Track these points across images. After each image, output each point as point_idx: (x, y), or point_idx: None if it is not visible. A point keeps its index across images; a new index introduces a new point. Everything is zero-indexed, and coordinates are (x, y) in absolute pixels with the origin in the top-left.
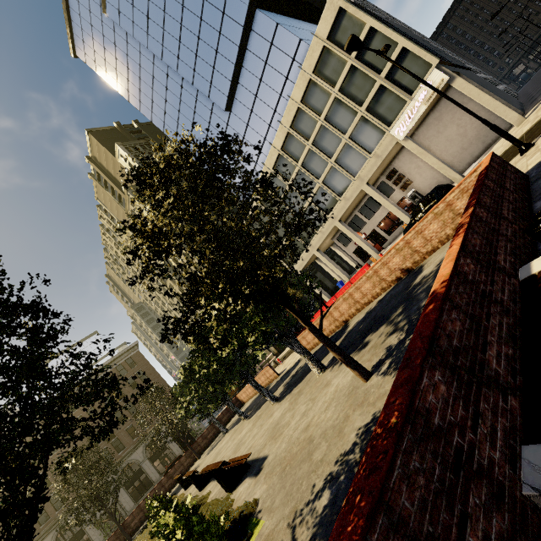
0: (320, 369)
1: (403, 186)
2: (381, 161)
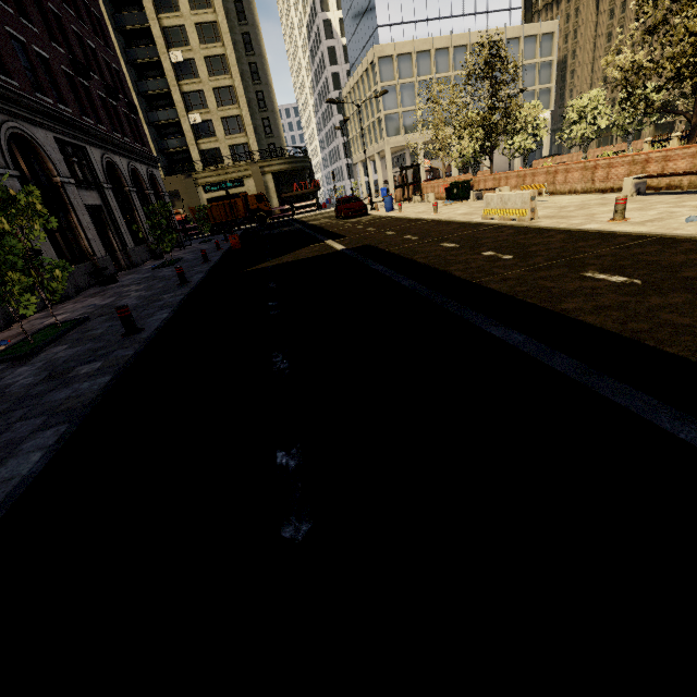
0: None
1: None
2: None
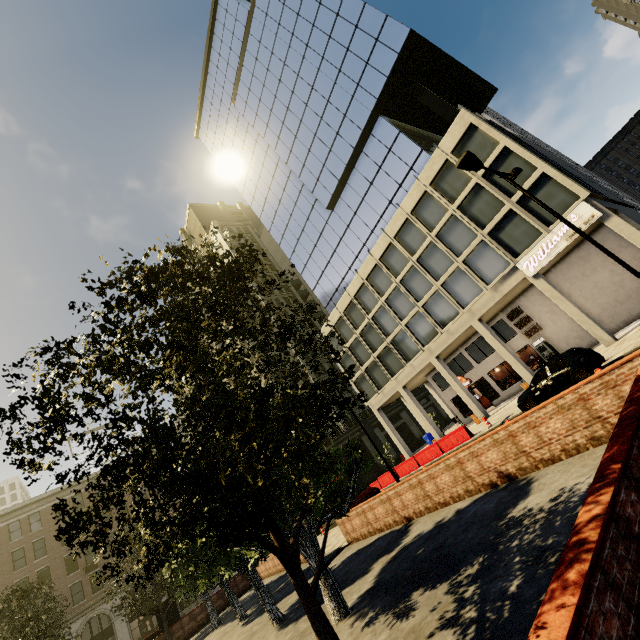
0: (339, 612)
1: (529, 331)
2: (501, 297)
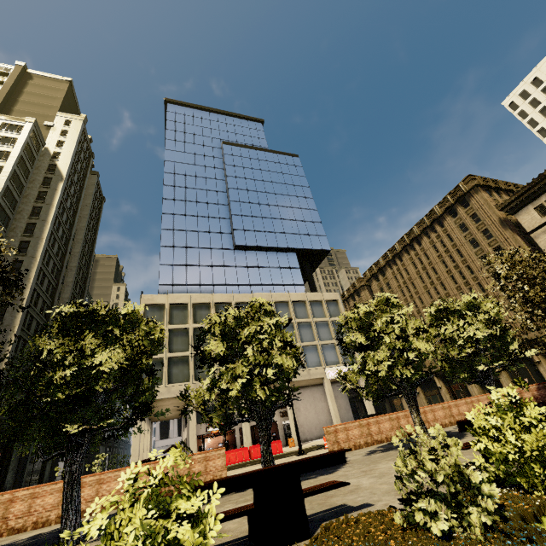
0: None
1: (284, 412)
2: (309, 378)
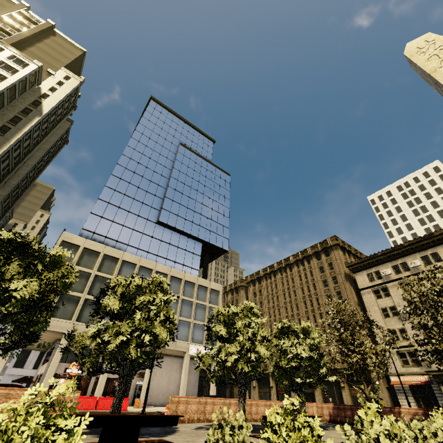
0: None
1: (142, 373)
2: (174, 349)
